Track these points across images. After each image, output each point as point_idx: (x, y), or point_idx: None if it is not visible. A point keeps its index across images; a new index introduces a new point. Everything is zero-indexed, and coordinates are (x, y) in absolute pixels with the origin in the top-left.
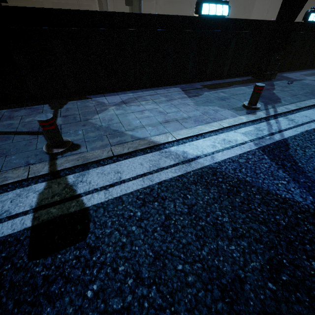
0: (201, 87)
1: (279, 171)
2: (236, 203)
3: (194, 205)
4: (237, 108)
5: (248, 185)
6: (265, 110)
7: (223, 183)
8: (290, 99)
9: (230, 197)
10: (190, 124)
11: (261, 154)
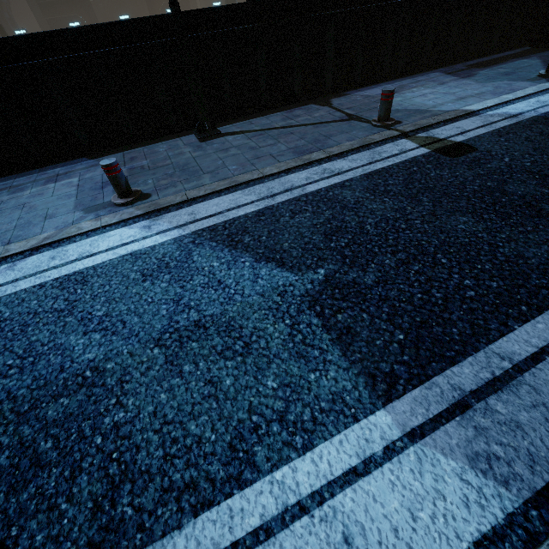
0: (466, 68)
1: None
2: None
3: (542, 132)
4: (533, 78)
5: None
6: None
7: None
8: None
9: None
10: (490, 96)
11: None
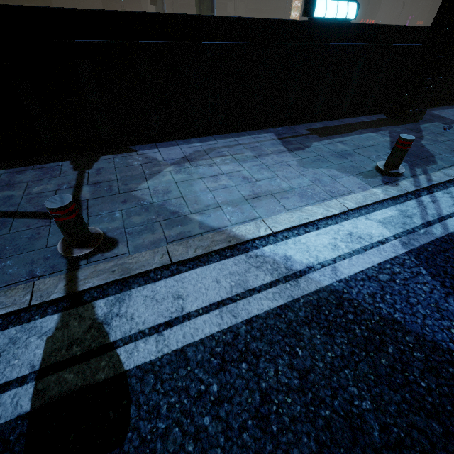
0: (306, 132)
1: (448, 301)
2: (381, 369)
3: (309, 371)
4: (368, 172)
5: (400, 330)
6: (413, 179)
7: (356, 325)
8: (449, 156)
9: (370, 354)
10: (294, 202)
11: (414, 264)
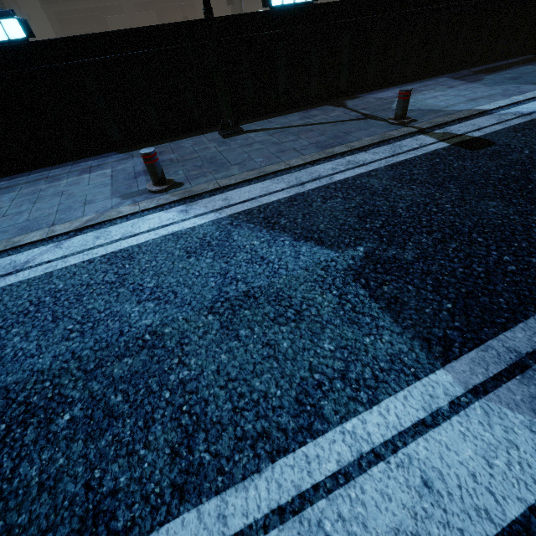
0: (473, 73)
1: None
2: None
3: None
4: None
5: None
6: None
7: None
8: None
9: None
10: (500, 98)
11: None
